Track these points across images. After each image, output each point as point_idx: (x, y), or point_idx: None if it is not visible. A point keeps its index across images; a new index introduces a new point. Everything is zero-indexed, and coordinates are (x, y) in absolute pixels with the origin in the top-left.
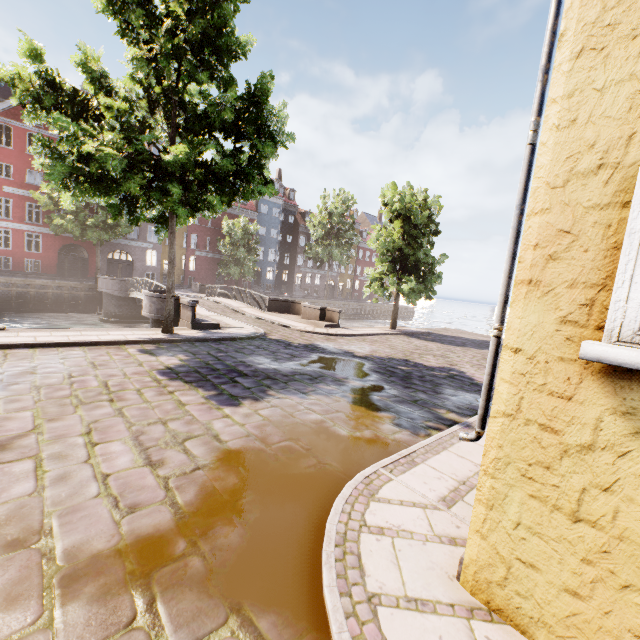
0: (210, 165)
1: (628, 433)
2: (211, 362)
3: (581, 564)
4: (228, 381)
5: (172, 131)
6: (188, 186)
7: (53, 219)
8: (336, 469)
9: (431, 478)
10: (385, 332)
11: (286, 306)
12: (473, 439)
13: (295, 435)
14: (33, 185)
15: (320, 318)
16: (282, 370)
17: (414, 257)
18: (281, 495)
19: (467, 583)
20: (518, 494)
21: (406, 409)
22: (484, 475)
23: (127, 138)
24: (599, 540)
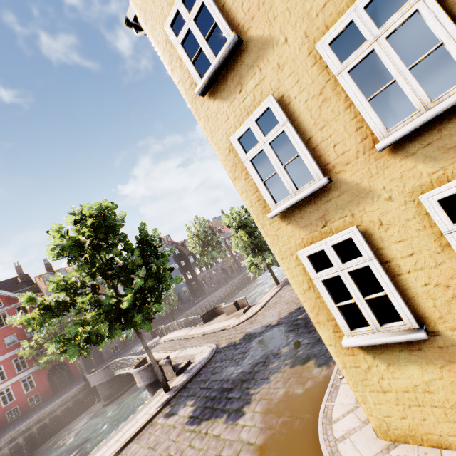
0: (141, 287)
1: (372, 359)
2: (207, 394)
3: (397, 406)
4: (226, 401)
5: (110, 281)
6: (140, 309)
7: (39, 360)
8: (309, 417)
9: (348, 390)
10: (276, 291)
11: (212, 313)
12: (343, 377)
13: (281, 411)
14: (12, 346)
15: (237, 309)
16: (245, 369)
17: (261, 242)
18: (297, 452)
19: (381, 437)
20: (367, 393)
21: (317, 350)
22: (354, 392)
23: (96, 306)
24: (393, 395)
